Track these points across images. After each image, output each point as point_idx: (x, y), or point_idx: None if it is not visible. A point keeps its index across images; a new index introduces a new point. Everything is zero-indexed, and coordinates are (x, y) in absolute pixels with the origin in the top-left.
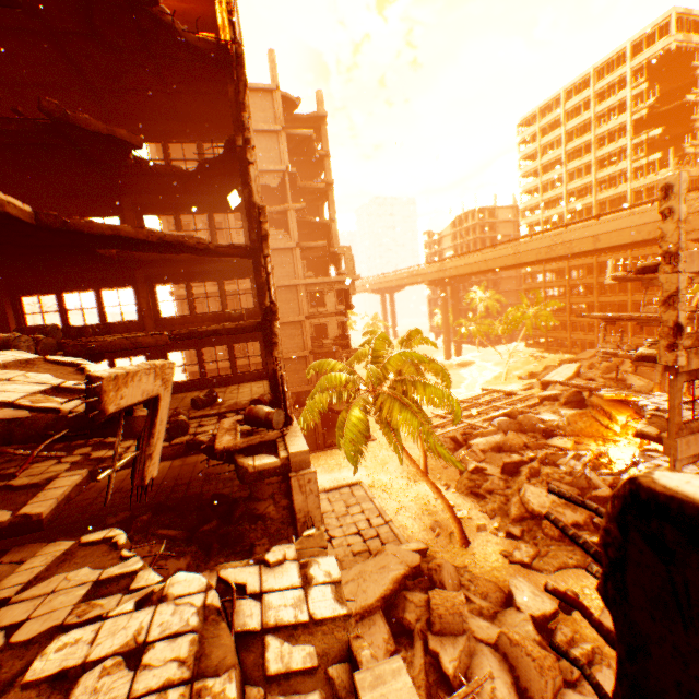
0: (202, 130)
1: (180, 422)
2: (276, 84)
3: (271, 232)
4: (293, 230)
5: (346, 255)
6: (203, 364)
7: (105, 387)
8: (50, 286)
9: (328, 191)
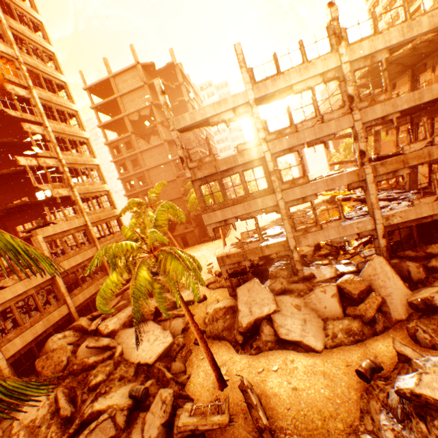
0: (64, 116)
1: None
2: (137, 61)
3: (152, 138)
4: (161, 134)
5: (191, 139)
6: (90, 208)
7: None
8: None
9: (186, 104)
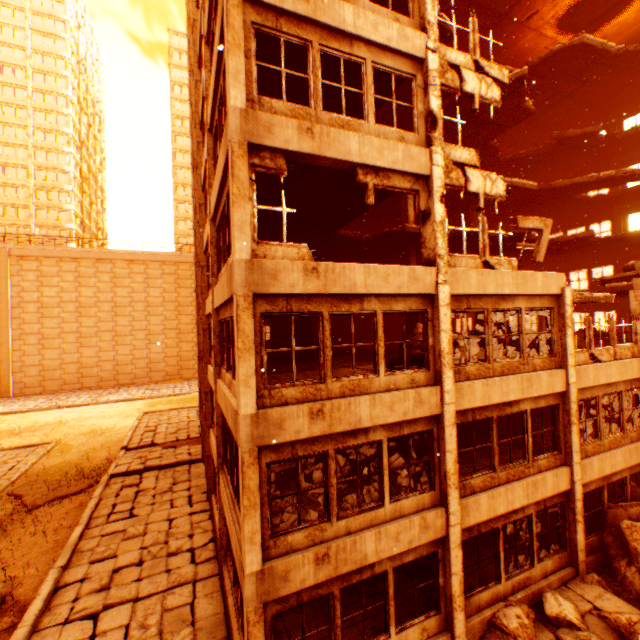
0: None
1: (596, 282)
2: None
3: None
4: None
5: None
6: None
7: (517, 219)
8: (559, 228)
9: None
